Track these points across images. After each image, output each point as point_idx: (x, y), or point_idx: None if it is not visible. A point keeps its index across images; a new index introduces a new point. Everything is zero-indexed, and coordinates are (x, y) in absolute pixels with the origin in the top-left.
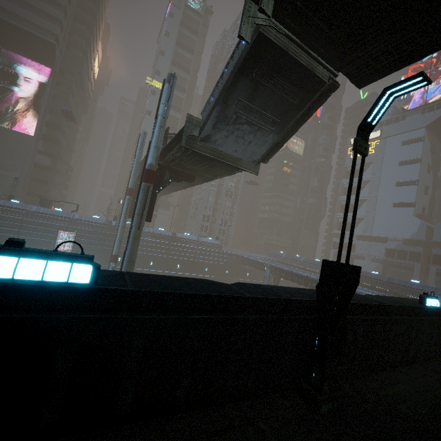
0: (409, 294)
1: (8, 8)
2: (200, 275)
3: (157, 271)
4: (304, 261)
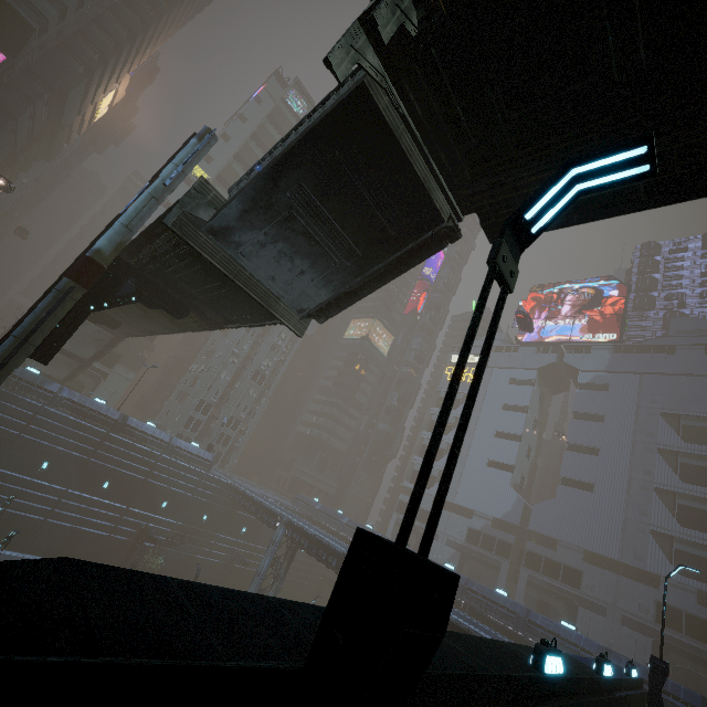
0: (491, 614)
1: None
2: (148, 513)
3: (51, 485)
4: (349, 524)
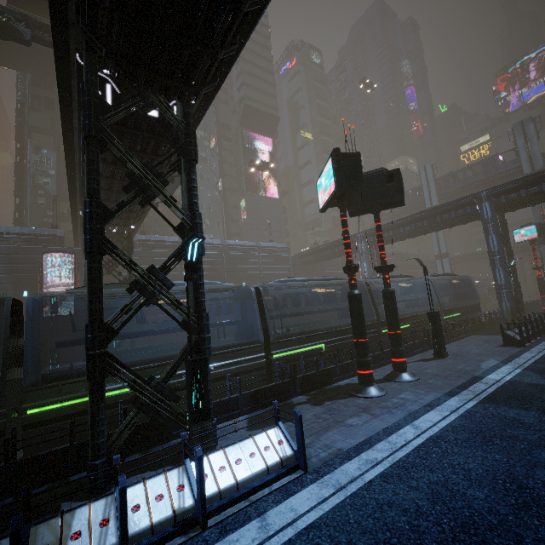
0: None
1: (250, 96)
2: None
3: None
4: None
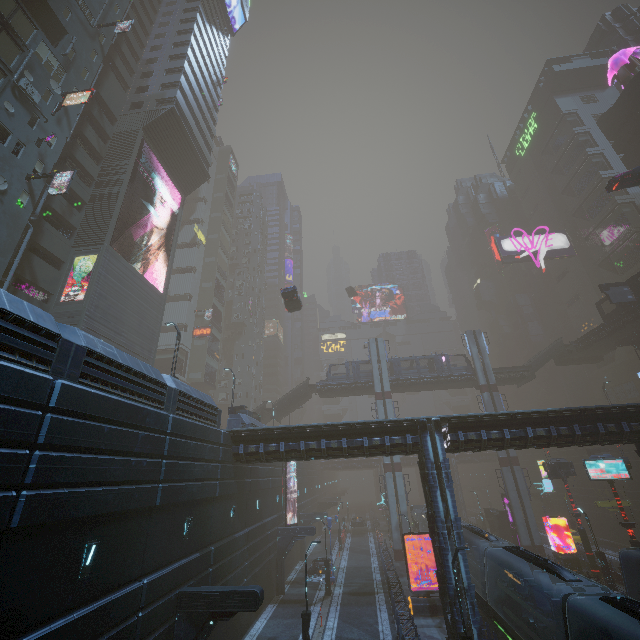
0: None
1: (183, 109)
2: (316, 496)
3: (308, 500)
4: None
